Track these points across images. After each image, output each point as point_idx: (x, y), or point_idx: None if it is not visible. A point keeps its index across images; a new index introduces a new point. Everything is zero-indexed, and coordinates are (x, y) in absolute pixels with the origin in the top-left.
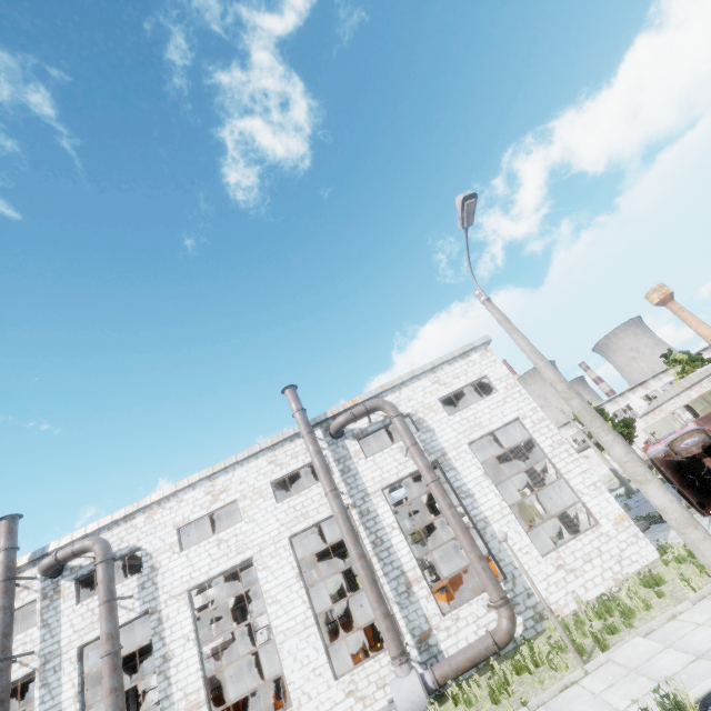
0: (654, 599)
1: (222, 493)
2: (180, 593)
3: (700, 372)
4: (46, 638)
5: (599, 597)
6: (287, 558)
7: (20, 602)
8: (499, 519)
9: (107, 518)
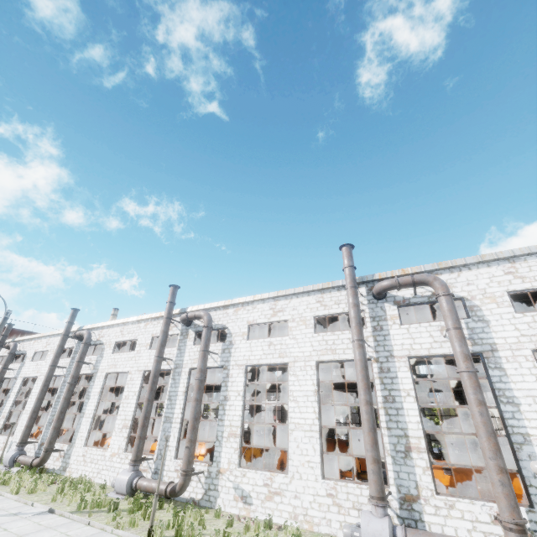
0: None
1: (280, 312)
2: (241, 365)
3: None
4: (178, 355)
5: None
6: (311, 375)
7: (172, 332)
8: None
9: (215, 303)
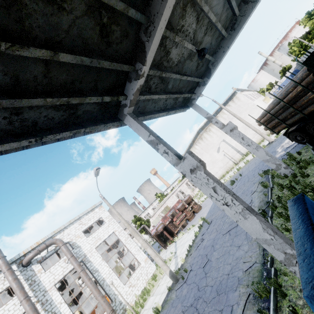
0: (155, 283)
1: None
2: None
3: (163, 201)
4: None
5: (141, 290)
6: None
7: None
8: (109, 276)
9: None
